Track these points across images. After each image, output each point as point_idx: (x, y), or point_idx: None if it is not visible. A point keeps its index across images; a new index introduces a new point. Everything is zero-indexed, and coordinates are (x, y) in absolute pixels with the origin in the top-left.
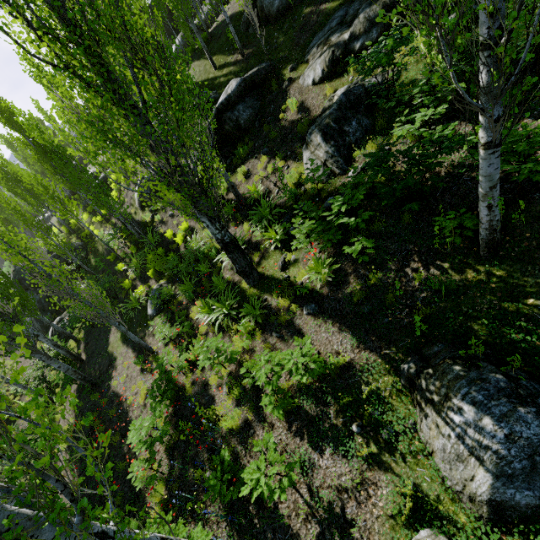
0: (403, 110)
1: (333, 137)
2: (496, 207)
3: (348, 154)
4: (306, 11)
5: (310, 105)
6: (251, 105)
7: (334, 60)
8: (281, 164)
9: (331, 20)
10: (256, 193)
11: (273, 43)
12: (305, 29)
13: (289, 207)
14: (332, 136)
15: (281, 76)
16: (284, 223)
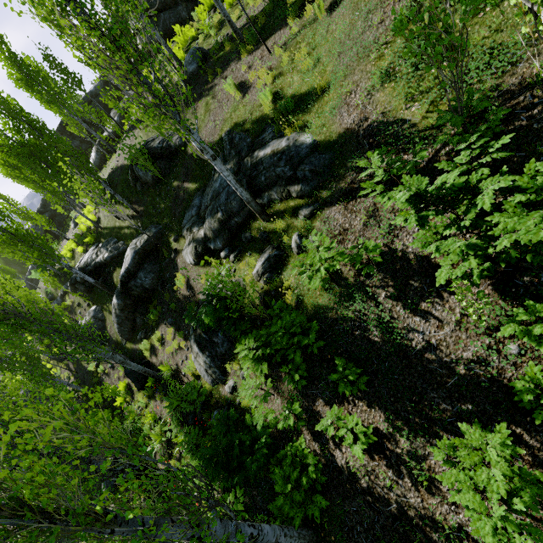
0: (251, 332)
1: (207, 347)
2: (291, 542)
3: (222, 365)
4: (175, 184)
5: (194, 284)
6: (151, 270)
7: (198, 254)
8: (183, 344)
9: (192, 205)
10: (169, 372)
11: (157, 207)
12: (177, 202)
13: (193, 400)
14: (205, 346)
15: (169, 243)
16: (187, 429)
